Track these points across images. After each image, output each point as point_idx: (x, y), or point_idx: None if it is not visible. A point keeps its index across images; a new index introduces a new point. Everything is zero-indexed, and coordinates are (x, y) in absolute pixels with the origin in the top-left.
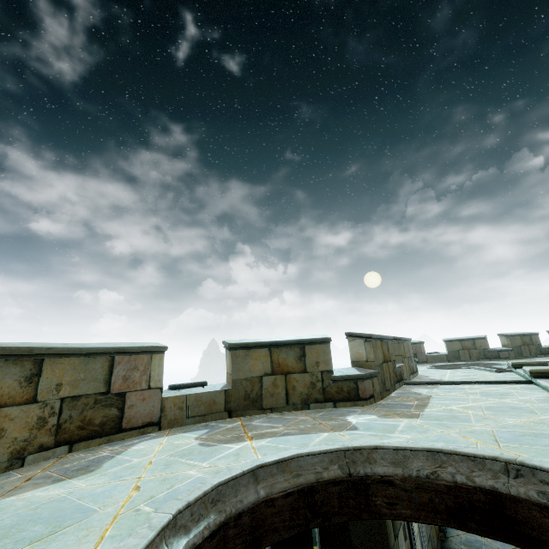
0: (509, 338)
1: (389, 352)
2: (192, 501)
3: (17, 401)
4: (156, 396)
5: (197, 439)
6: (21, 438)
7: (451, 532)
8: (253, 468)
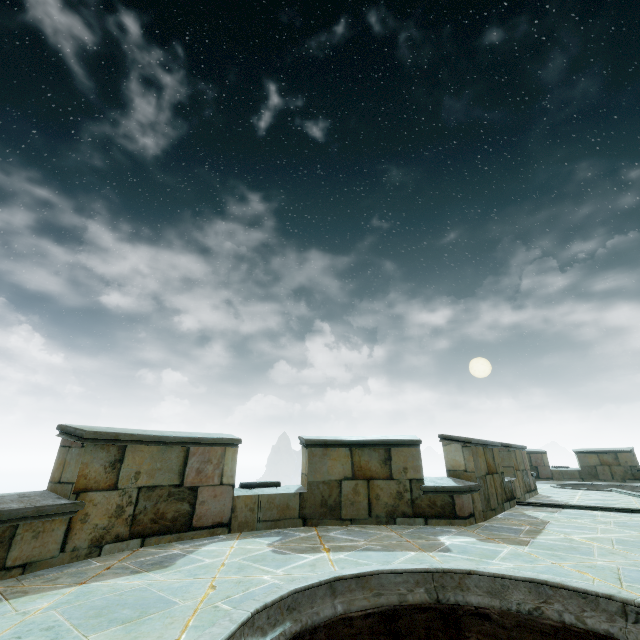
0: None
1: (495, 461)
2: (269, 603)
3: (101, 486)
4: (228, 494)
5: (270, 546)
6: (101, 526)
7: None
8: (330, 579)
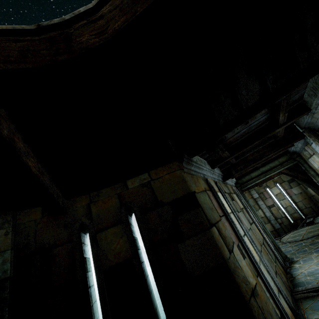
0: None
1: None
2: None
3: None
4: None
5: None
6: None
7: (296, 273)
8: None
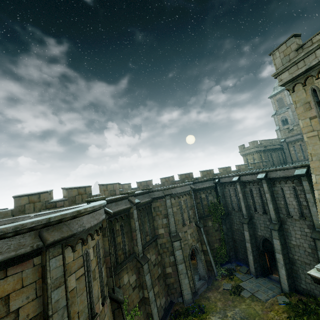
0: (180, 175)
1: (86, 191)
2: None
3: None
4: None
5: None
6: None
7: None
8: None
